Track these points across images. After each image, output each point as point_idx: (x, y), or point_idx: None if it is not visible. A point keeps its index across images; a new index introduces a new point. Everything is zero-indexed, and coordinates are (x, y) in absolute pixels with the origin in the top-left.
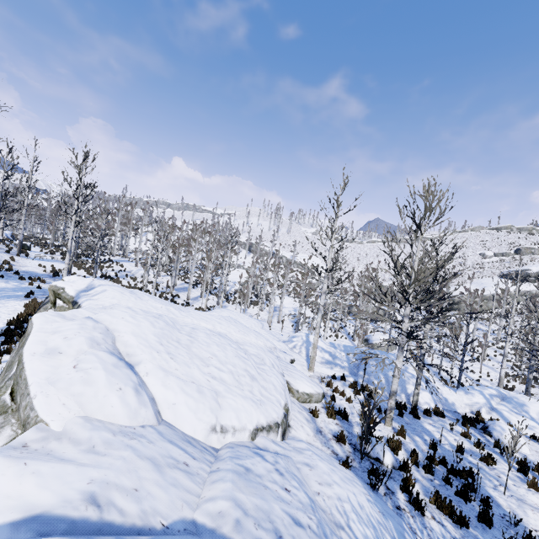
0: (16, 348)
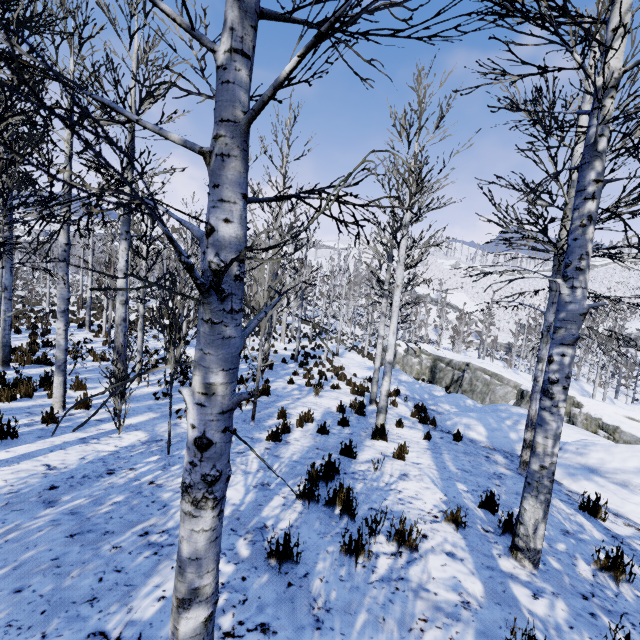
0: (469, 372)
